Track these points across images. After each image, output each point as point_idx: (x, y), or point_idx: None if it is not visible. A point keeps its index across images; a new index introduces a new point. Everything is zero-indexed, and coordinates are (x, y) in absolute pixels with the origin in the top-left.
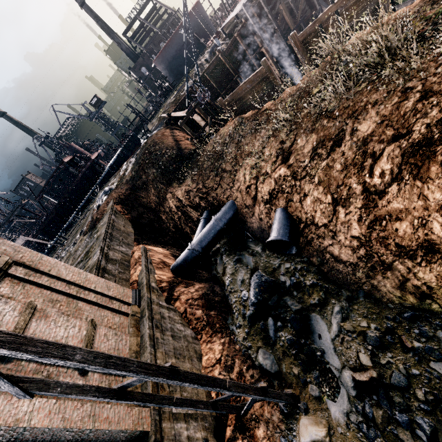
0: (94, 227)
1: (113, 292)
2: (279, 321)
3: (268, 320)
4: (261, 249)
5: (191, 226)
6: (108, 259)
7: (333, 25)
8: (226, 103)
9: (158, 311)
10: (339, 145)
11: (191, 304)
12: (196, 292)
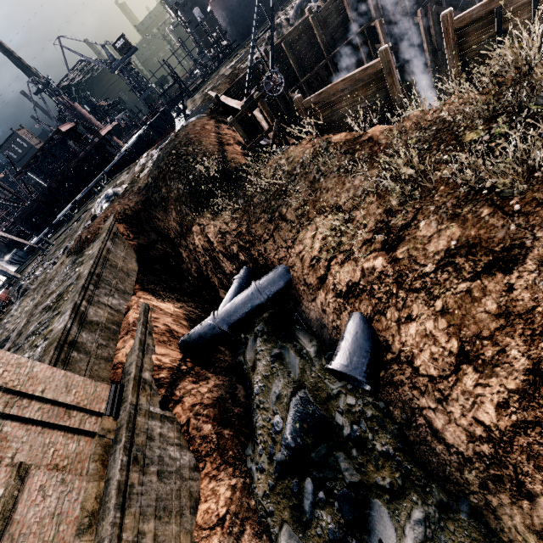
0: (81, 251)
1: (75, 395)
2: (322, 491)
3: (305, 481)
4: (315, 353)
5: (221, 278)
6: (85, 322)
7: (521, 14)
8: (308, 112)
9: (144, 428)
10: (506, 270)
11: (198, 414)
12: (209, 393)
